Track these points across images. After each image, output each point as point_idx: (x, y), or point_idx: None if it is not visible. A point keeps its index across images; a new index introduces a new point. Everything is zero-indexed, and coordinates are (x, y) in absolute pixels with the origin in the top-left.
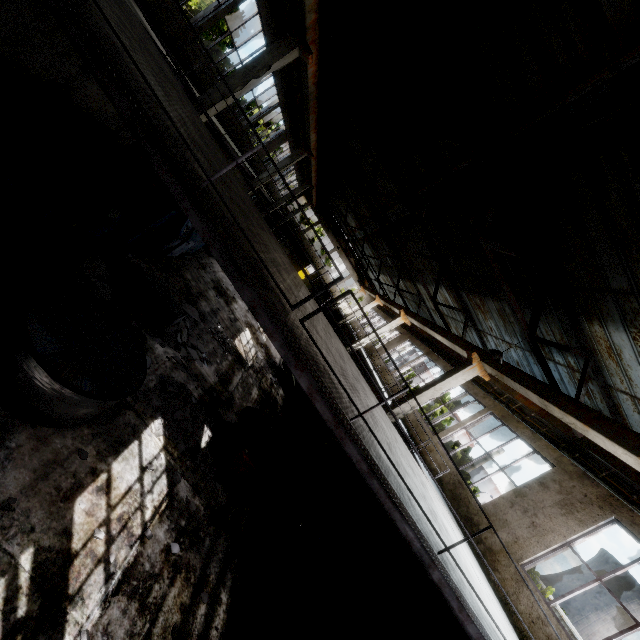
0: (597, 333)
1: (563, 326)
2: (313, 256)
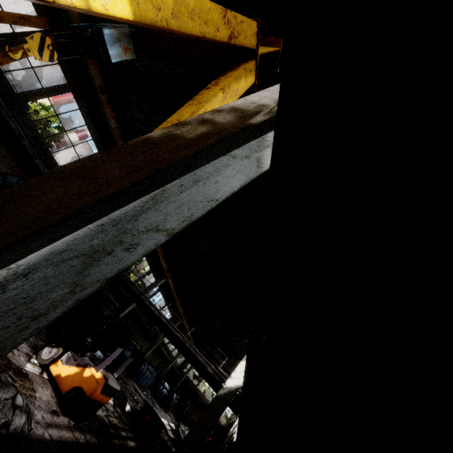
0: None
1: None
2: (207, 402)
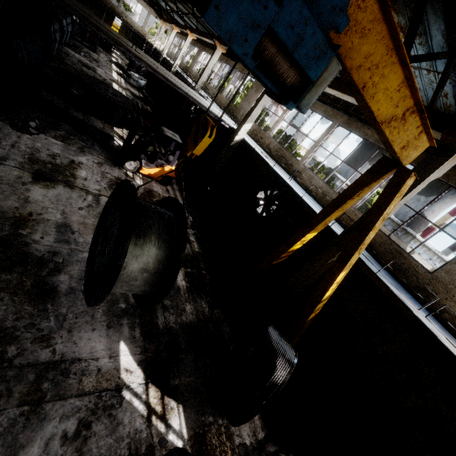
0: None
1: None
2: (112, 7)
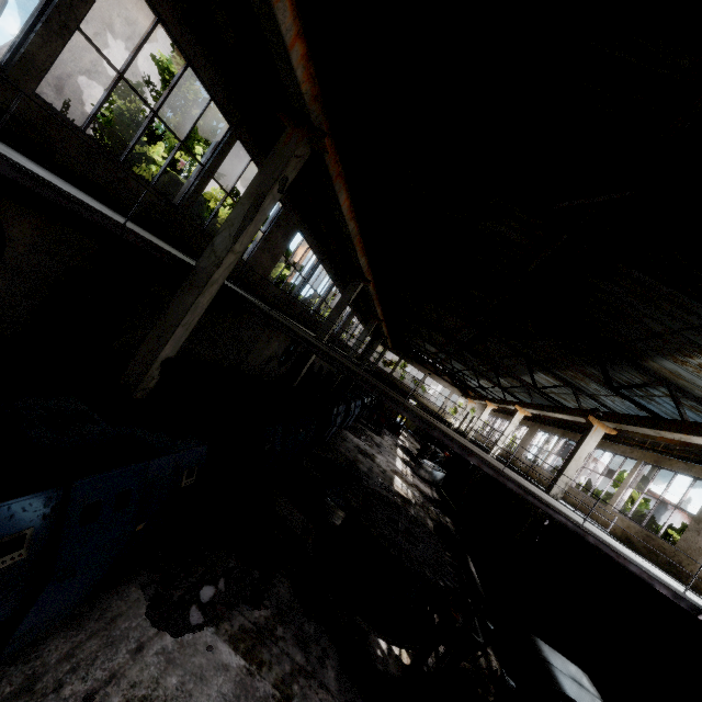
0: (655, 366)
1: (635, 369)
2: (409, 390)
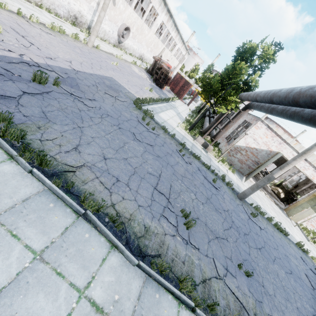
0: None
1: None
2: None
